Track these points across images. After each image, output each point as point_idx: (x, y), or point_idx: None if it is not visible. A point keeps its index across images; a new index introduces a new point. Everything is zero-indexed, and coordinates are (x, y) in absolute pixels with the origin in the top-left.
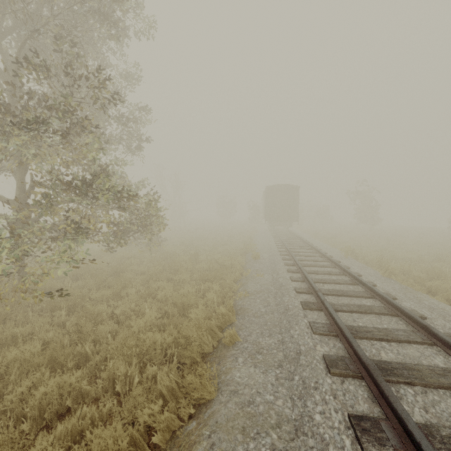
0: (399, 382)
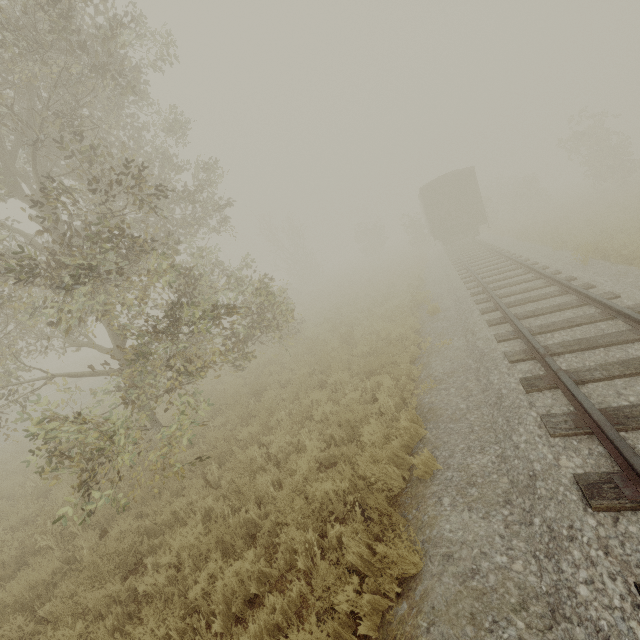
0: None
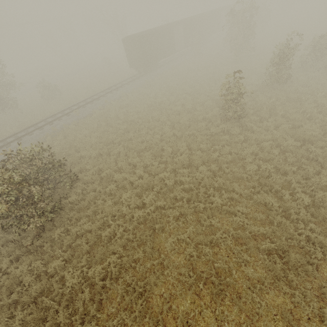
0: None
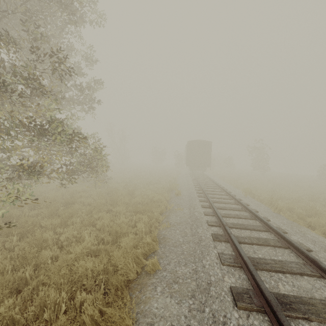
0: (297, 317)
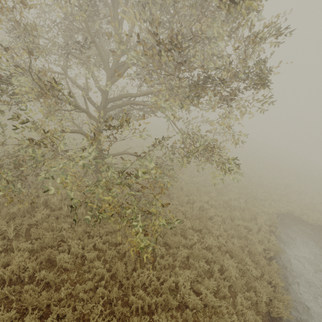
0: None
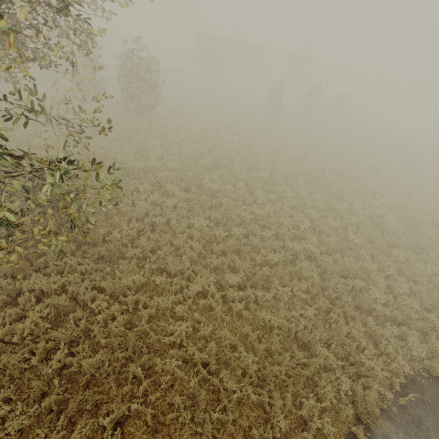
0: None
